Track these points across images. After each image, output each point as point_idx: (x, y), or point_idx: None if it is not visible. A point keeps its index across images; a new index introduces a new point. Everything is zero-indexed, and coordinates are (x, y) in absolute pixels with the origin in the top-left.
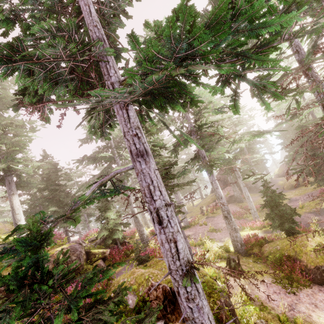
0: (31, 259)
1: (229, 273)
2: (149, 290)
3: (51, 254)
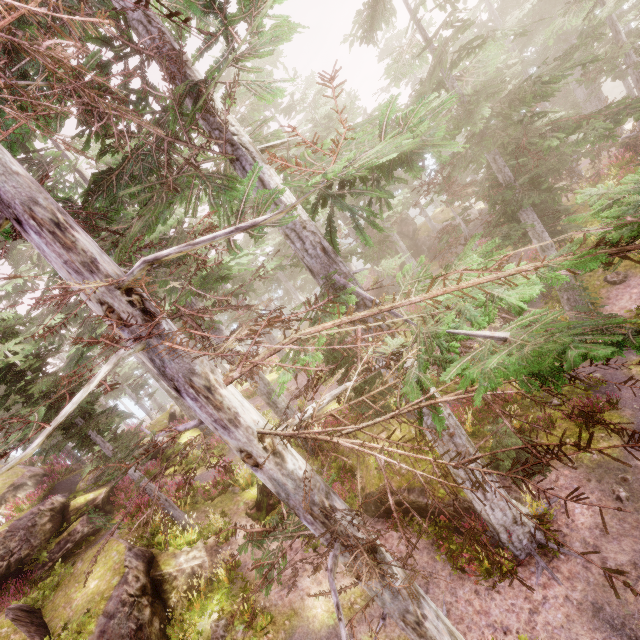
0: None
1: (251, 514)
2: None
3: None
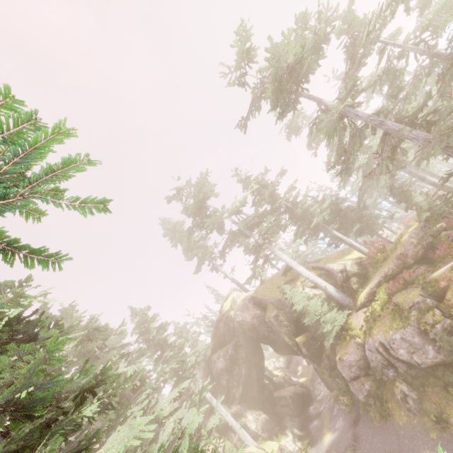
0: None
1: None
2: None
3: (405, 241)
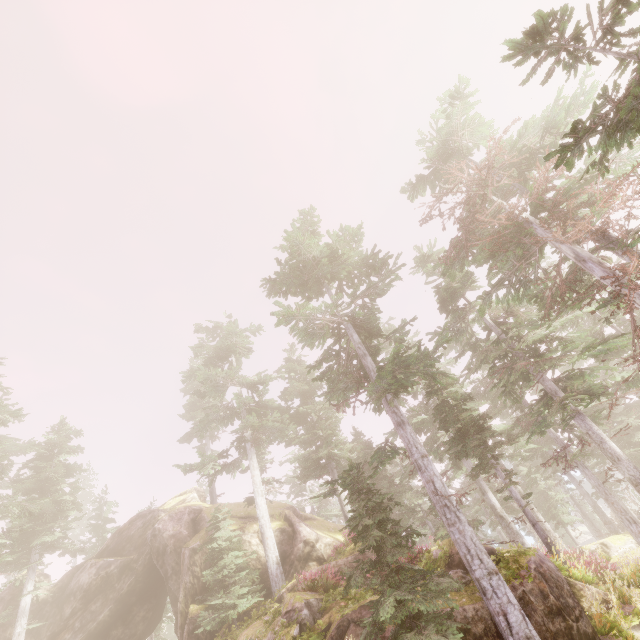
0: (351, 467)
1: None
2: (451, 547)
3: None
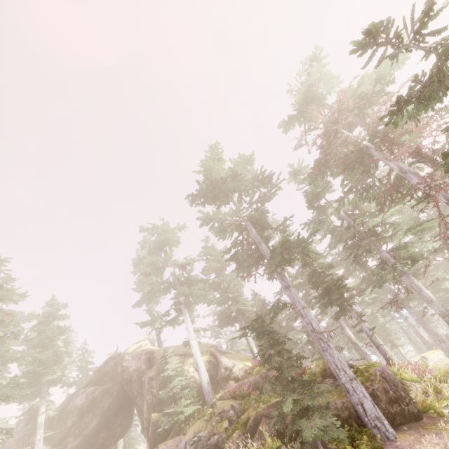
0: (257, 318)
1: None
2: (324, 365)
3: None
